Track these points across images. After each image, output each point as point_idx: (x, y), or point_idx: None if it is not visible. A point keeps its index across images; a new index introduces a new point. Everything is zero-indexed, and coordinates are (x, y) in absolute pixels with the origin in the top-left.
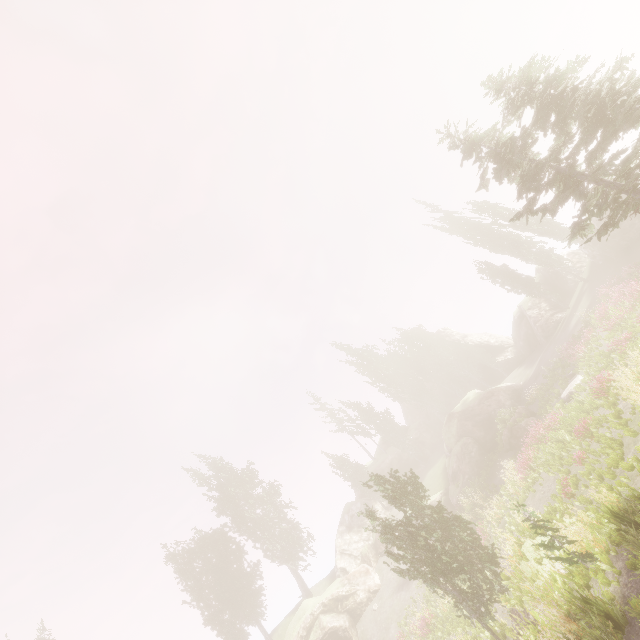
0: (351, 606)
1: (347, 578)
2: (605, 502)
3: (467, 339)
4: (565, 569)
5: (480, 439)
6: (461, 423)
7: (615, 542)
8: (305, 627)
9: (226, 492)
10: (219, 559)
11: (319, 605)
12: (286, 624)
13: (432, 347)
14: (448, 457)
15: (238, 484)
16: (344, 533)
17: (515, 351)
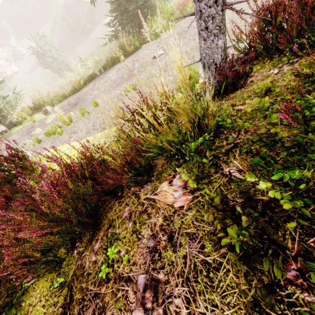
0: (5, 76)
1: None
2: (96, 59)
3: None
4: (85, 70)
5: (71, 24)
6: (63, 12)
7: (94, 66)
8: None
9: None
10: None
11: None
12: None
13: None
14: (54, 25)
15: None
16: None
17: None
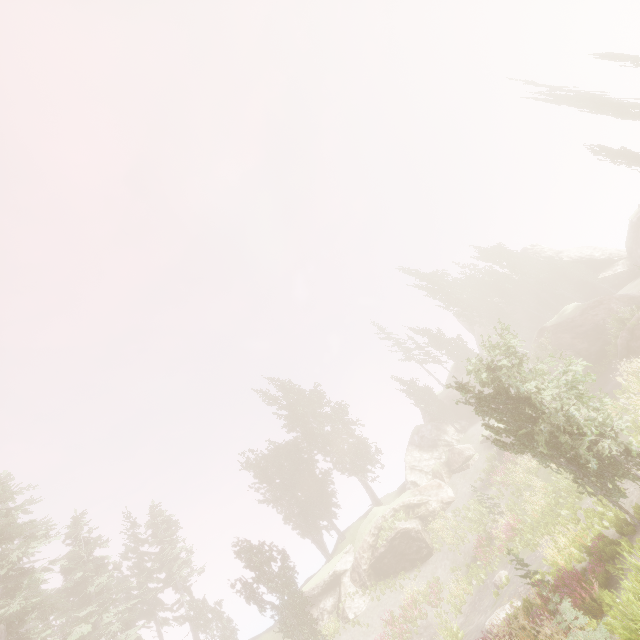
0: (423, 513)
1: (418, 490)
2: None
3: (562, 255)
4: None
5: (582, 351)
6: (556, 336)
7: None
8: (376, 527)
9: (296, 410)
10: (292, 466)
11: (390, 510)
12: (357, 526)
13: (517, 265)
14: None
15: (306, 404)
16: (414, 451)
17: (629, 263)
